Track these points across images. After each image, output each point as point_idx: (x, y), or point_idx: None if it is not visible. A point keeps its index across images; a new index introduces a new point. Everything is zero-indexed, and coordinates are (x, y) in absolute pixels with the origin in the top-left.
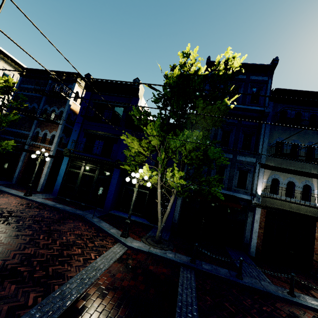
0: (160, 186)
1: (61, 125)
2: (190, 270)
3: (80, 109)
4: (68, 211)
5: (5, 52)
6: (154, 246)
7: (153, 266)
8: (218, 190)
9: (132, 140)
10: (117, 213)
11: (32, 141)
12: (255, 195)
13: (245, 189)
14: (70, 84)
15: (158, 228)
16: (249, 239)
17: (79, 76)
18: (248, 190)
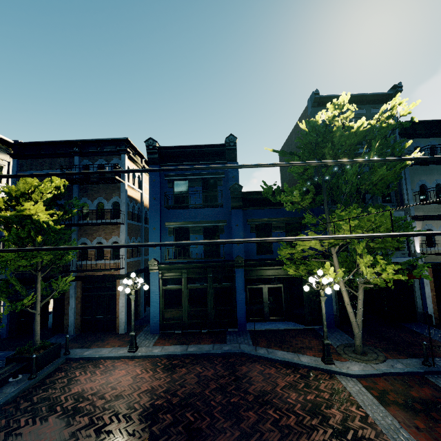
0: (343, 283)
1: (124, 225)
2: (436, 375)
3: (150, 194)
4: (216, 353)
5: None
6: (370, 361)
7: (412, 391)
8: (424, 271)
9: None
10: (258, 328)
11: (79, 262)
12: (414, 254)
13: (402, 250)
14: (114, 158)
15: (357, 336)
16: (421, 307)
17: (125, 142)
18: (405, 250)
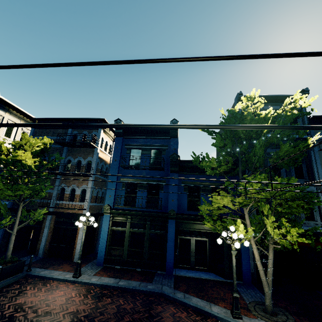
0: (254, 241)
1: (92, 177)
2: None
3: (113, 157)
4: (140, 290)
5: (11, 103)
6: None
7: None
8: None
9: (224, 197)
10: (183, 274)
11: (57, 201)
12: None
13: (315, 221)
14: (94, 131)
15: (267, 295)
16: None
17: (103, 121)
18: (318, 221)
